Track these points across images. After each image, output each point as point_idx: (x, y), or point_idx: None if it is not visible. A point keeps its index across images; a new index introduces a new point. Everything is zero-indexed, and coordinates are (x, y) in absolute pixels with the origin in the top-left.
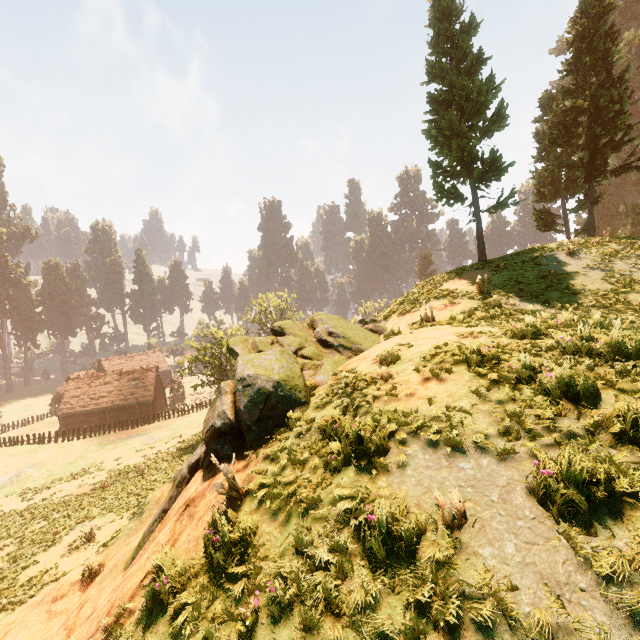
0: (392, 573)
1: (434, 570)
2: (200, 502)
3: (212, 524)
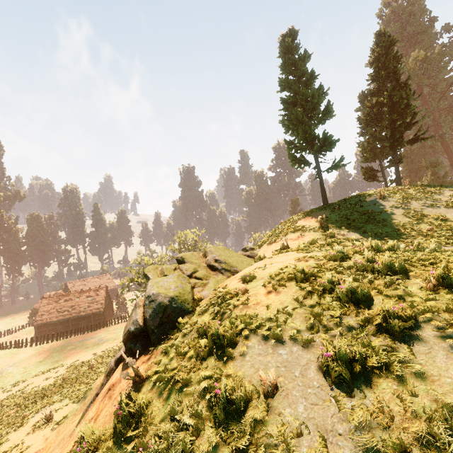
0: (227, 430)
1: (252, 426)
2: (117, 386)
3: (119, 402)
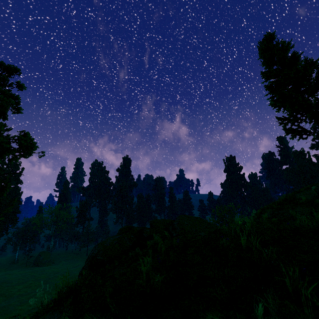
0: None
1: None
2: None
3: None
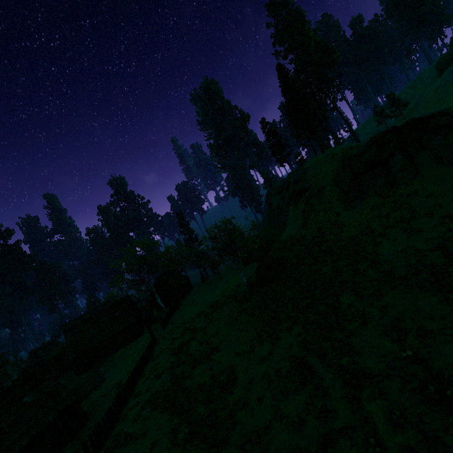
0: None
1: None
2: None
3: None
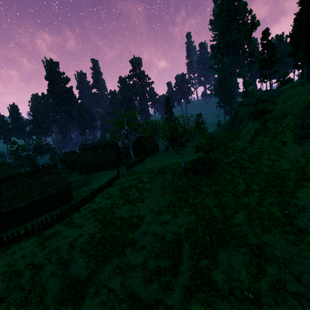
0: None
1: None
2: None
3: None
